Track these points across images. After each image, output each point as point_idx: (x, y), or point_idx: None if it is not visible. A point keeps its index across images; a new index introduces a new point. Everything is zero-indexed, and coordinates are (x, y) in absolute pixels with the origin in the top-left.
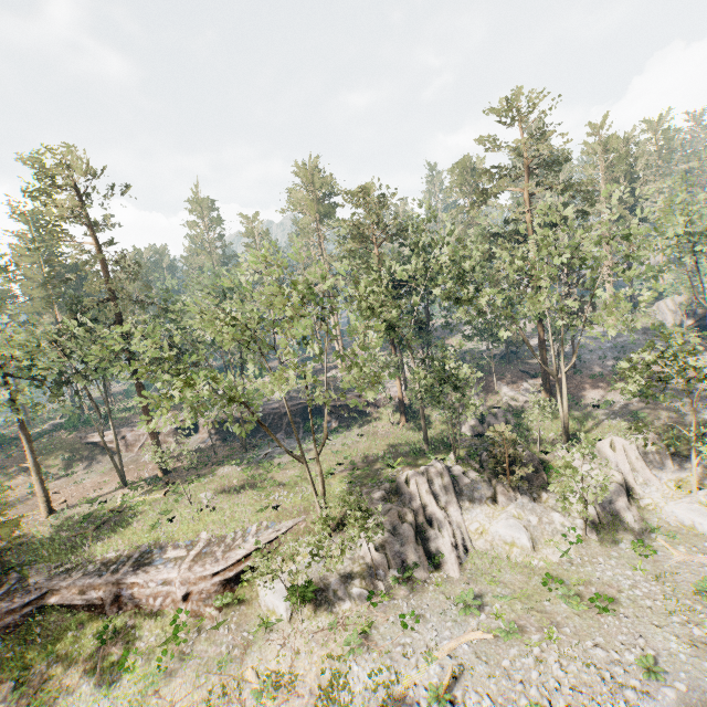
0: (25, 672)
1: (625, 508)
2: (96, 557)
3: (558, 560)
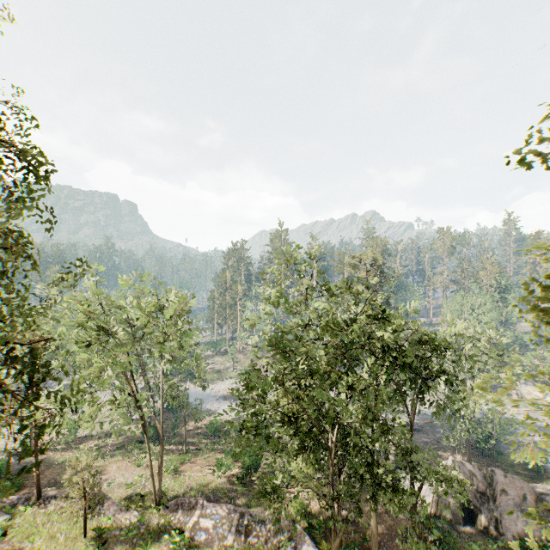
0: None
1: None
2: None
3: None
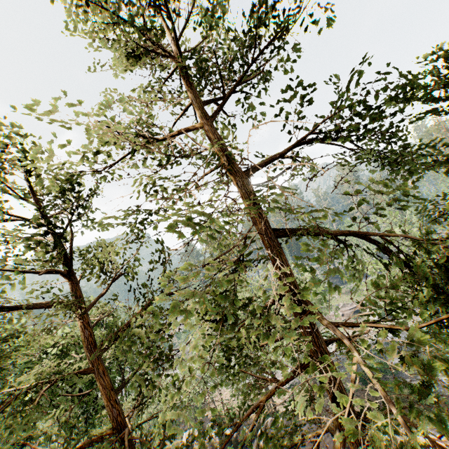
0: None
1: None
2: None
3: None
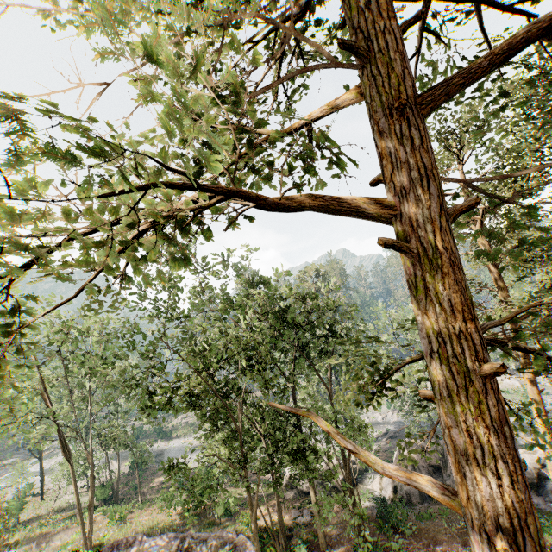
0: None
1: None
2: None
3: None
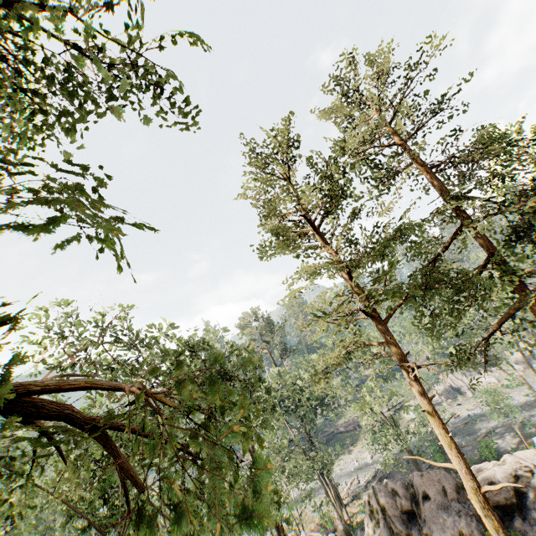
0: (343, 446)
1: (532, 362)
2: (341, 422)
3: (508, 383)
